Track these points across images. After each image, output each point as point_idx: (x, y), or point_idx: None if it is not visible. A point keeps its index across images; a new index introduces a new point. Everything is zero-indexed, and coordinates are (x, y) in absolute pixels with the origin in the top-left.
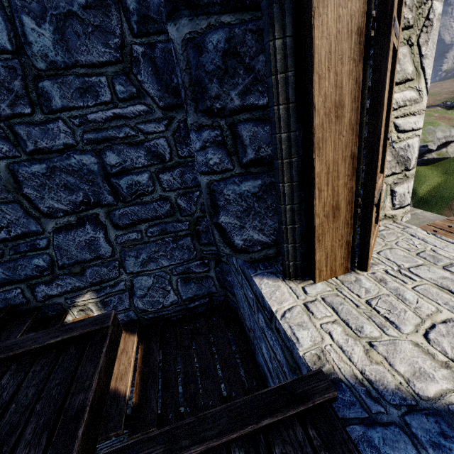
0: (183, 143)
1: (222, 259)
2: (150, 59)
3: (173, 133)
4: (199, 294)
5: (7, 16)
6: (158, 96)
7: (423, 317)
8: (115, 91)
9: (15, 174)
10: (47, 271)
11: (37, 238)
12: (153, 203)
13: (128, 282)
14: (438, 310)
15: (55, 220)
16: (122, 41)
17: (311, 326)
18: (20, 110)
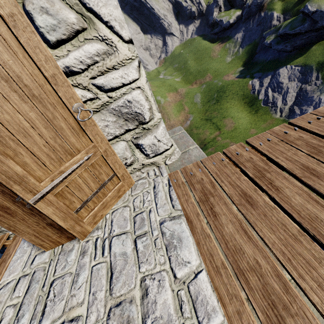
0: None
1: None
2: None
3: None
4: None
5: None
6: None
7: (66, 310)
8: None
9: None
10: None
11: None
12: None
13: None
14: (82, 302)
15: None
16: None
17: (0, 308)
18: None
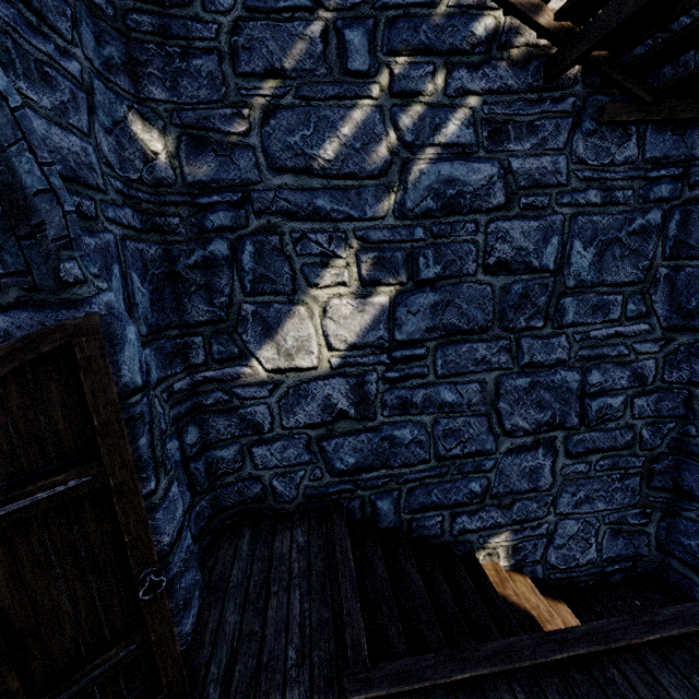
0: (675, 367)
1: (681, 513)
2: (670, 281)
3: (665, 355)
4: (623, 554)
5: (562, 241)
6: (664, 316)
7: None
8: (625, 310)
9: (499, 386)
10: (477, 498)
11: (485, 458)
12: (615, 431)
13: (551, 525)
14: None
15: (512, 440)
16: (650, 263)
17: None
18: (533, 323)
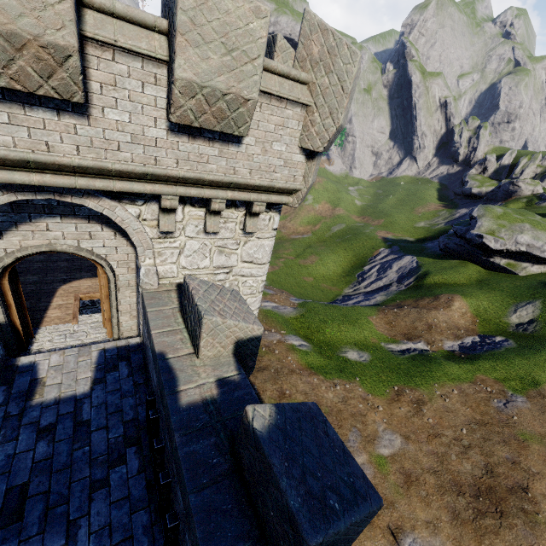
0: None
1: None
2: None
3: None
4: None
5: None
6: None
7: None
8: None
9: None
10: None
11: None
12: None
13: None
14: None
15: None
16: None
17: None
18: None
